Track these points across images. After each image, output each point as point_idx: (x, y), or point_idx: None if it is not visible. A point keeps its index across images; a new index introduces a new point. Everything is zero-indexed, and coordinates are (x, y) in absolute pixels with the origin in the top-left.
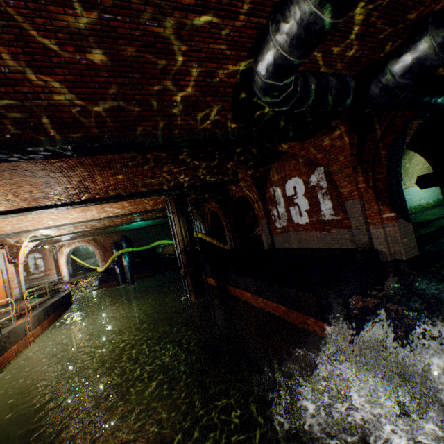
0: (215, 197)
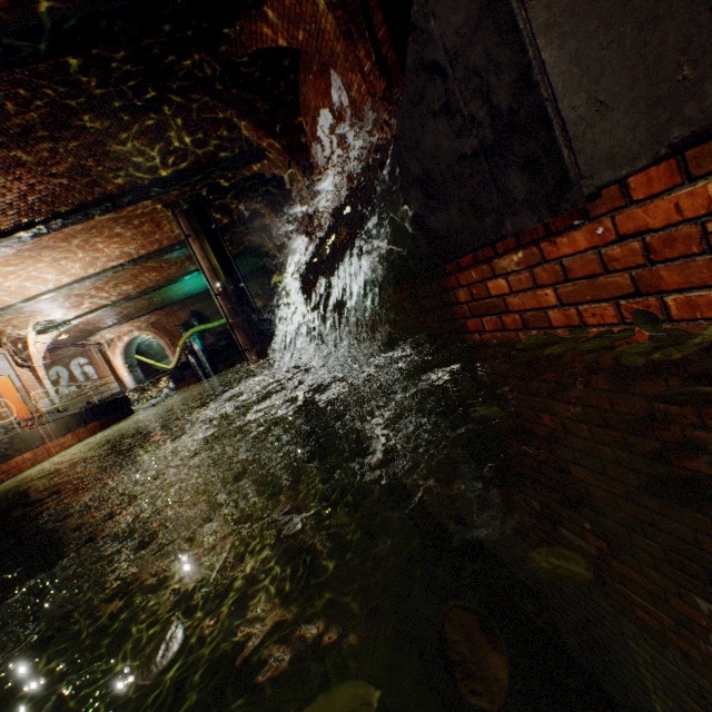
0: (266, 202)
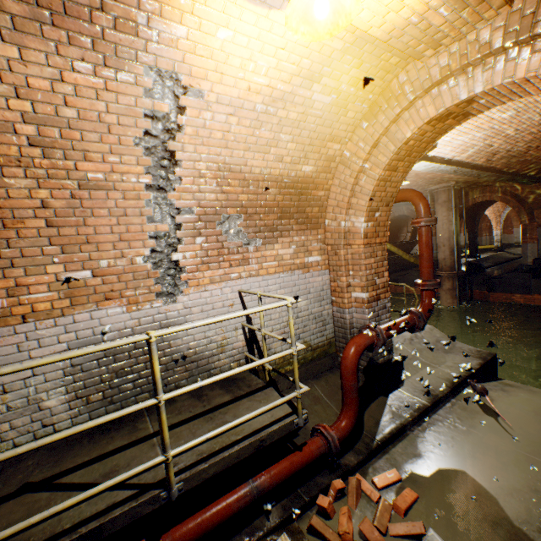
0: None
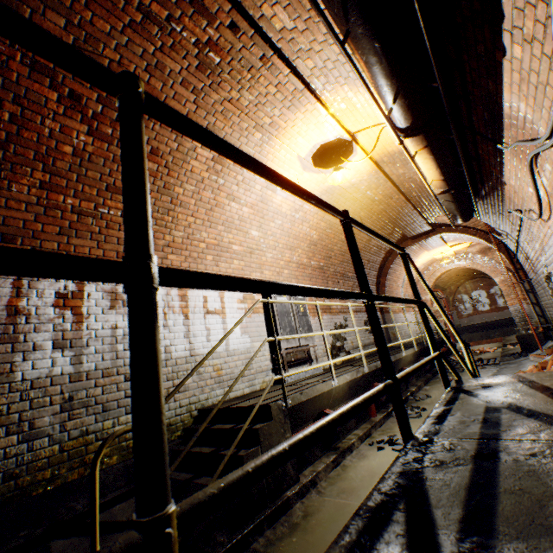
0: None
